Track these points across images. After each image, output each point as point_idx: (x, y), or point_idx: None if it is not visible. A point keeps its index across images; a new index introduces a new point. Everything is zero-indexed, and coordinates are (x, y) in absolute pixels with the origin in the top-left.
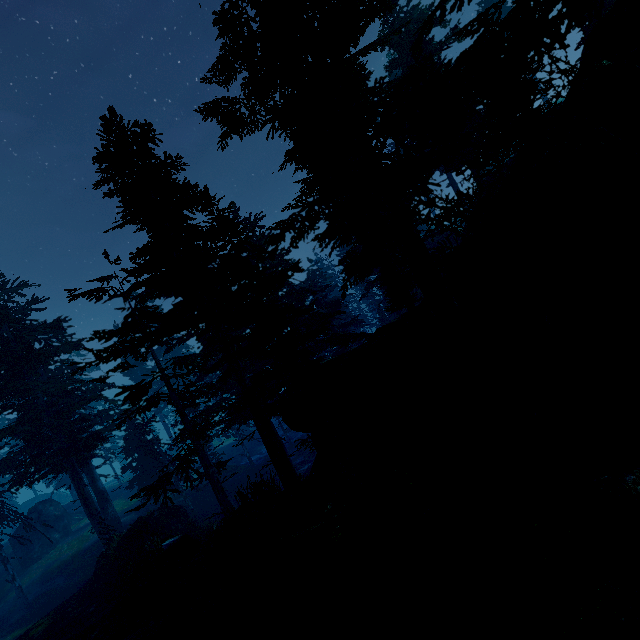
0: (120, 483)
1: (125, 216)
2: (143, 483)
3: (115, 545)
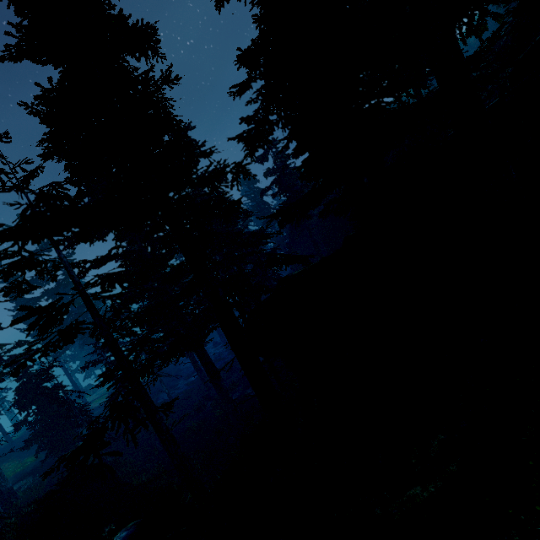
0: (10, 442)
1: (21, 45)
2: (44, 439)
3: (12, 536)
